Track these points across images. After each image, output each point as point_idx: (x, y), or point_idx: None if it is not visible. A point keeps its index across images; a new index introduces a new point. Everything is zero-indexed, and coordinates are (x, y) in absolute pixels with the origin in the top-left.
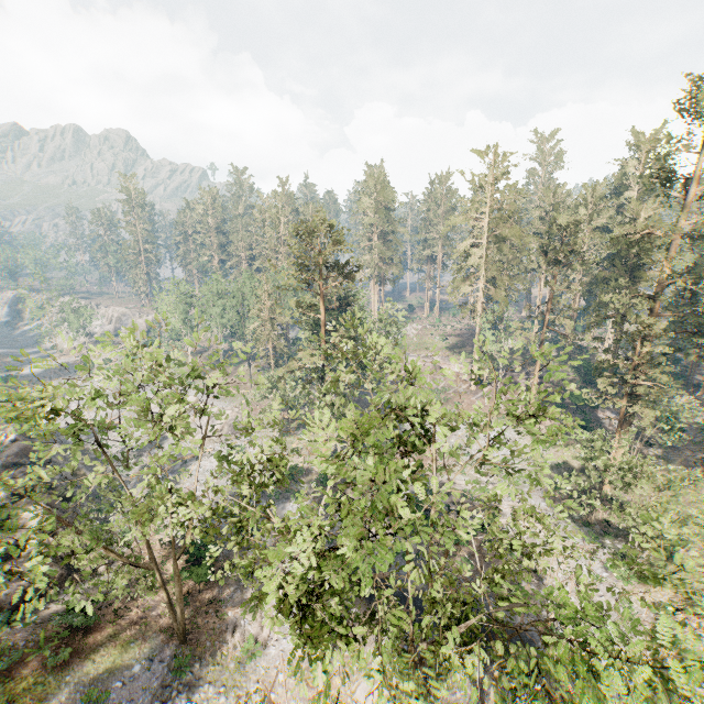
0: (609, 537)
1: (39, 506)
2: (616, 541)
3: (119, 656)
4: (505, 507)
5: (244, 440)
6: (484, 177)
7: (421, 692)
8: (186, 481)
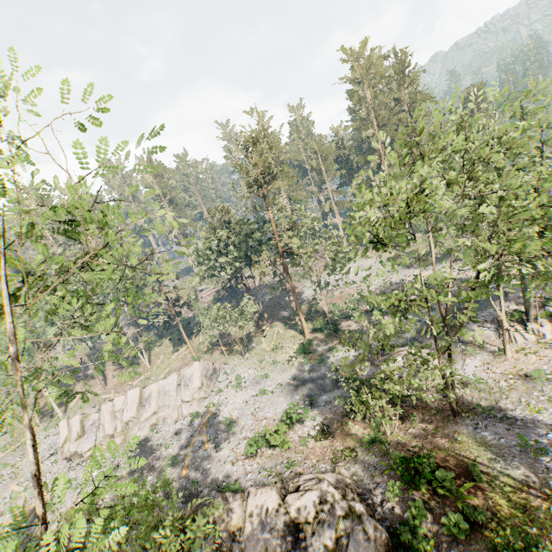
0: (445, 259)
1: (236, 500)
2: (448, 259)
3: (471, 444)
4: (408, 278)
5: (225, 379)
6: (259, 127)
7: (521, 319)
8: (243, 423)
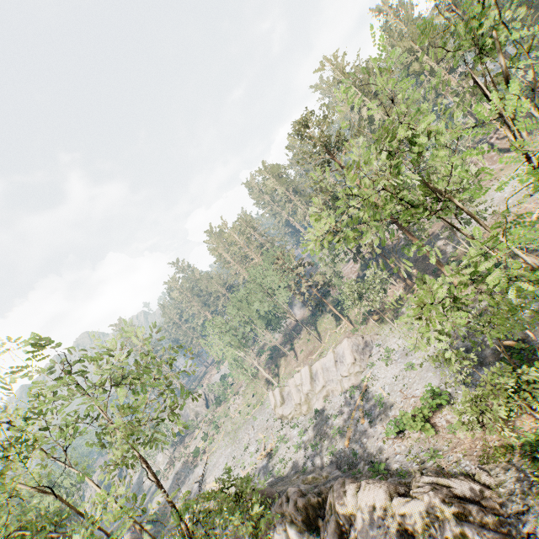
0: None
1: (351, 489)
2: None
3: None
4: None
5: (377, 351)
6: (335, 75)
7: None
8: (392, 400)
